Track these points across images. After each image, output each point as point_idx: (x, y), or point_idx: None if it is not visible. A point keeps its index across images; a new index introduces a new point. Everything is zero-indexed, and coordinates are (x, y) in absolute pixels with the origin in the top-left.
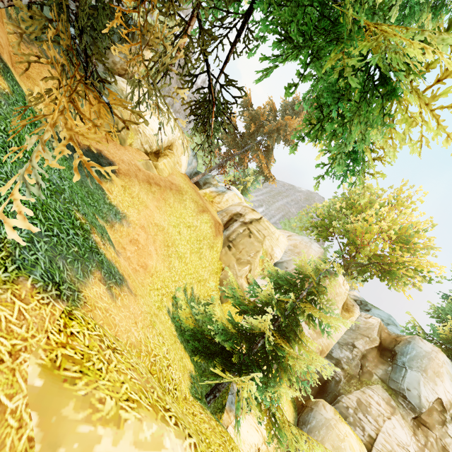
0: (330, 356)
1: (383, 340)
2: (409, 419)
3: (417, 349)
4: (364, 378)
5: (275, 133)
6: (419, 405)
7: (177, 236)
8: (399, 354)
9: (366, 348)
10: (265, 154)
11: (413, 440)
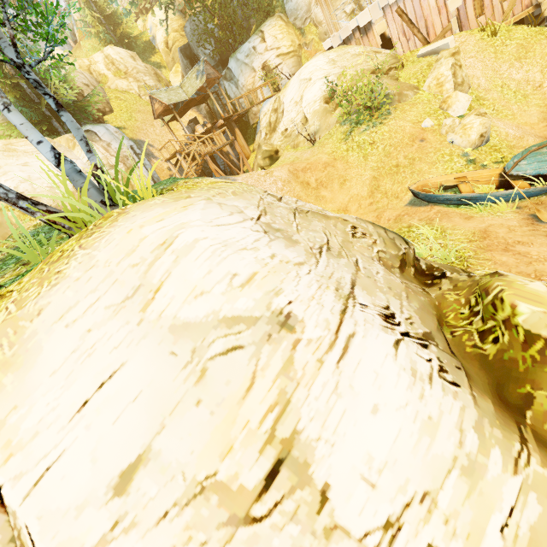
0: None
1: None
2: None
3: None
4: None
5: None
6: None
7: None
8: None
9: None
10: None
11: None
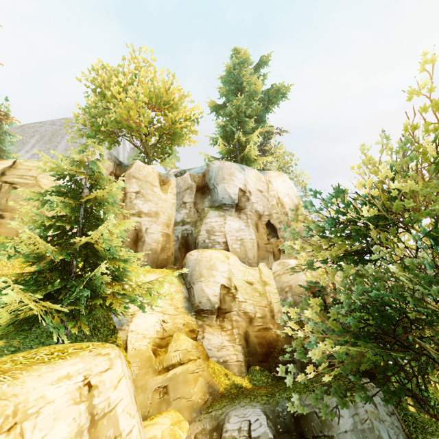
0: (177, 223)
1: (198, 183)
2: (233, 214)
3: (214, 171)
4: (202, 216)
5: None
6: (232, 201)
7: None
8: (209, 183)
9: (191, 197)
10: None
11: (241, 222)
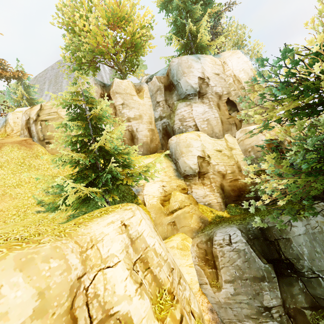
0: (156, 119)
1: (164, 83)
2: (197, 101)
3: (174, 68)
4: (173, 109)
5: None
6: (194, 90)
7: None
8: (172, 80)
9: (162, 96)
10: None
11: (204, 106)
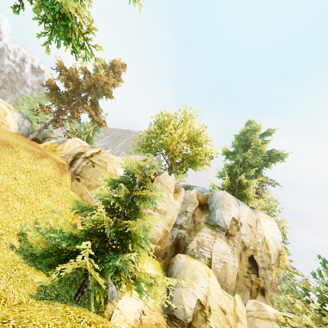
0: (176, 225)
1: (201, 201)
2: (223, 237)
3: (216, 197)
4: (197, 228)
5: (93, 88)
6: (225, 226)
7: (12, 182)
8: (209, 204)
9: (193, 209)
10: (93, 107)
11: (228, 246)
